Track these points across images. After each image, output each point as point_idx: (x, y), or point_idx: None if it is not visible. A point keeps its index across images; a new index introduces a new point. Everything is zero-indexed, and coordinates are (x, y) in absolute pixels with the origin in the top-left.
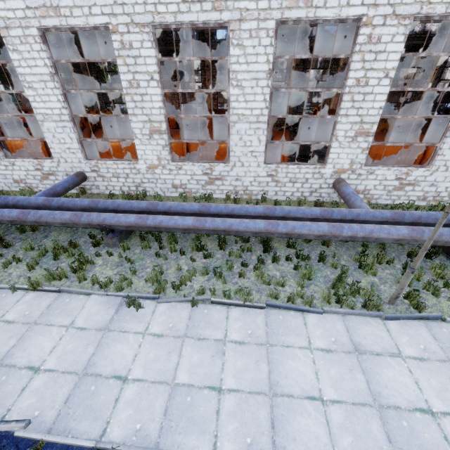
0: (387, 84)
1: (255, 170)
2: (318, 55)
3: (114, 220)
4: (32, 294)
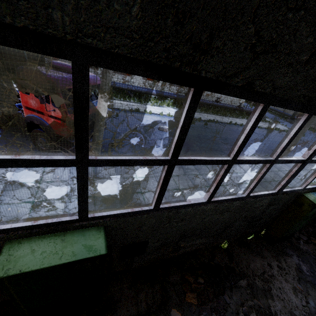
0: None
1: None
2: None
3: None
4: None
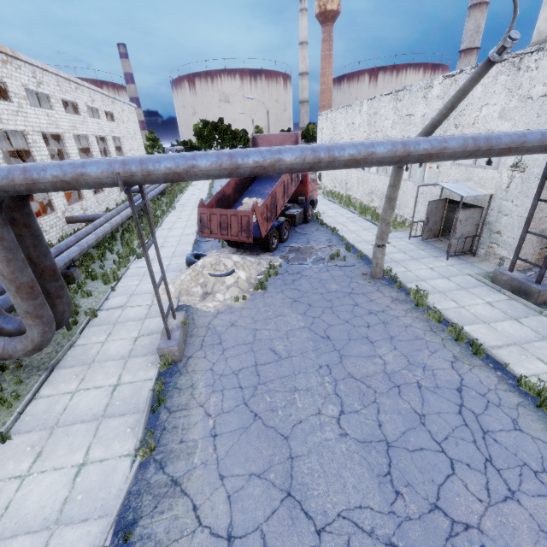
0: None
1: None
2: (17, 148)
3: (72, 253)
4: (120, 285)
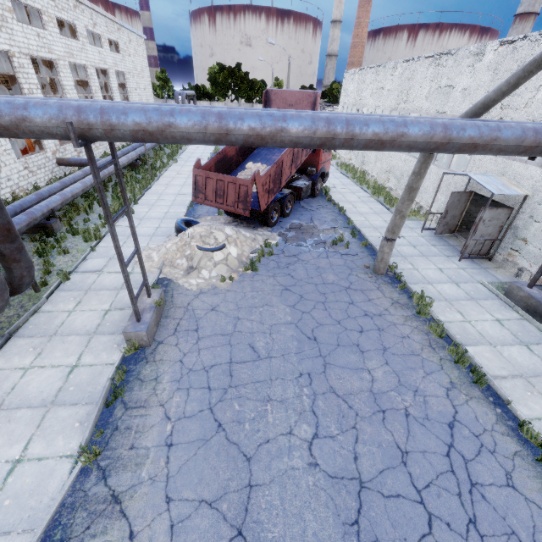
0: (41, 93)
1: (15, 166)
2: None
3: (53, 203)
4: (102, 244)
